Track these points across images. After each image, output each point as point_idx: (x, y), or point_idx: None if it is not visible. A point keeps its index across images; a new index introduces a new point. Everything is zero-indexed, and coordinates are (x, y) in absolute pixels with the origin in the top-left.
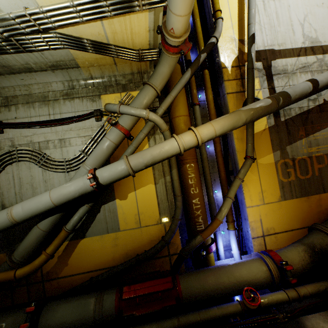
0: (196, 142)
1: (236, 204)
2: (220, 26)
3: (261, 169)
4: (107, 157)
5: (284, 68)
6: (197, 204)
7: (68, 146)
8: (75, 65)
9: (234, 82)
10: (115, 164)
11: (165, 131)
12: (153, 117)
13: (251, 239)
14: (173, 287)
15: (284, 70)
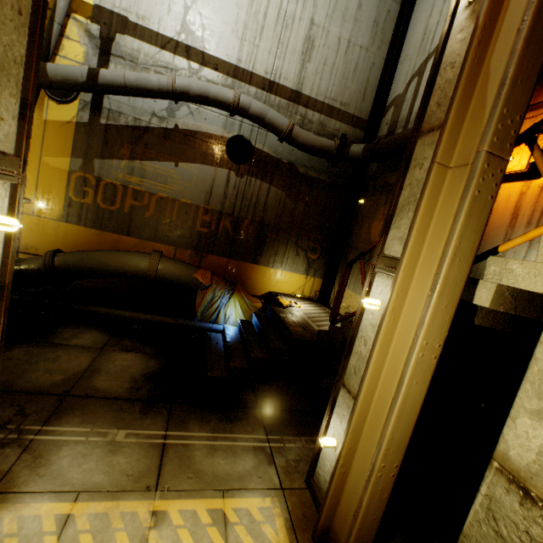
0: None
1: None
2: None
3: (45, 171)
4: None
5: (133, 54)
6: None
7: None
8: None
9: None
10: None
11: None
12: None
13: None
14: None
15: (133, 57)
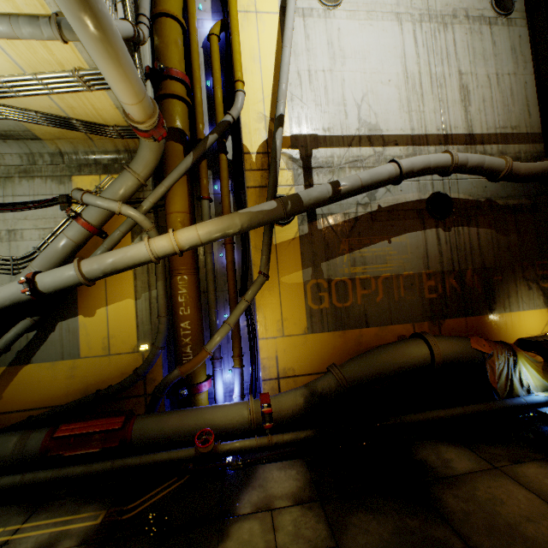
0: (173, 249)
1: (252, 334)
2: (239, 101)
3: (284, 290)
4: (63, 259)
5: (328, 161)
6: (186, 329)
7: (20, 240)
8: (33, 137)
9: (259, 174)
10: (63, 268)
11: (150, 231)
12: (128, 212)
13: (262, 381)
14: (123, 427)
15: (329, 163)
